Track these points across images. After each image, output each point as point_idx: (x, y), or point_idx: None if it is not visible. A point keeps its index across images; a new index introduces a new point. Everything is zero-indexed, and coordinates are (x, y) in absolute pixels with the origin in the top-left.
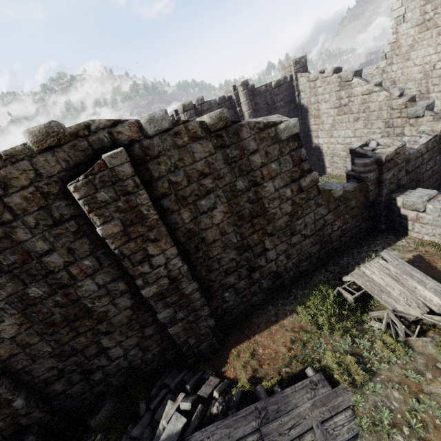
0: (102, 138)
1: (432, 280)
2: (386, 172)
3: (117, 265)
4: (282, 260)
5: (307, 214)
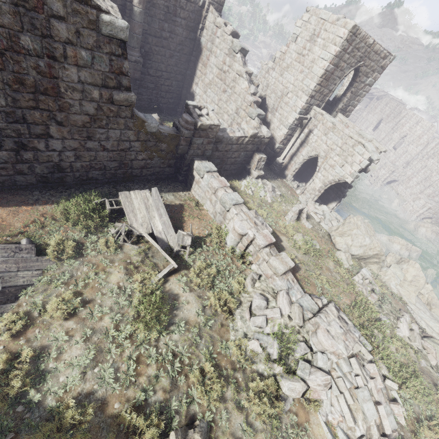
0: None
1: (167, 216)
2: (198, 138)
3: None
4: (68, 156)
5: (113, 129)
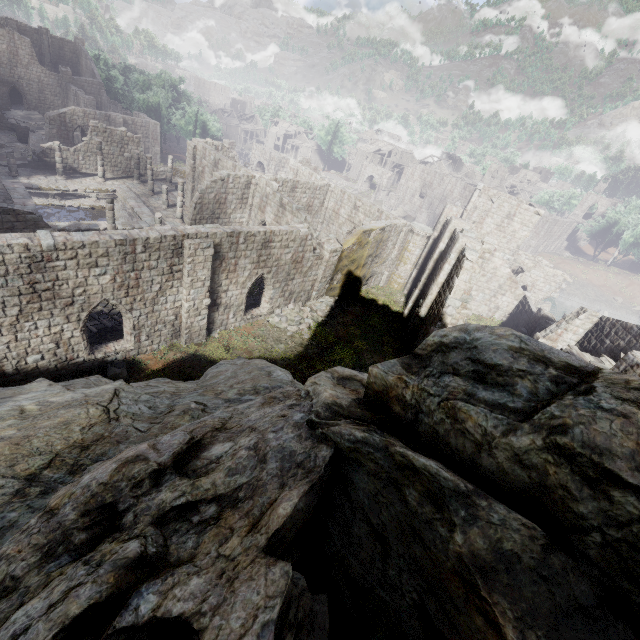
0: None
1: None
2: None
3: None
4: None
5: None
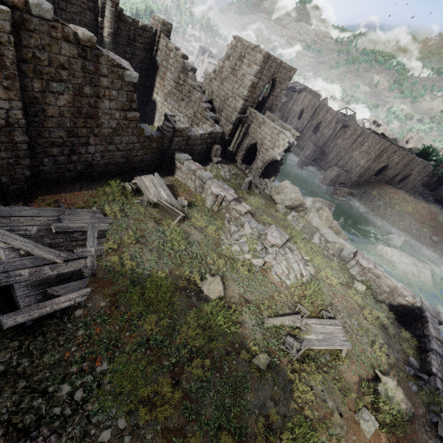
0: None
1: (169, 190)
2: (176, 137)
3: None
4: (97, 157)
5: (125, 136)
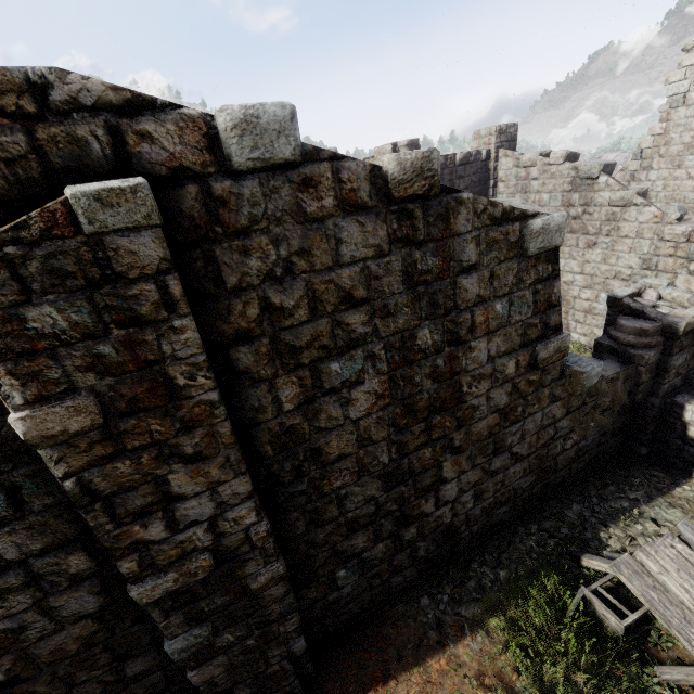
0: (83, 137)
1: None
2: (677, 354)
3: (72, 508)
4: (465, 503)
5: (531, 415)
